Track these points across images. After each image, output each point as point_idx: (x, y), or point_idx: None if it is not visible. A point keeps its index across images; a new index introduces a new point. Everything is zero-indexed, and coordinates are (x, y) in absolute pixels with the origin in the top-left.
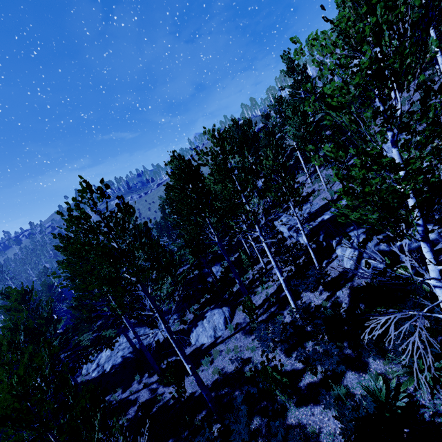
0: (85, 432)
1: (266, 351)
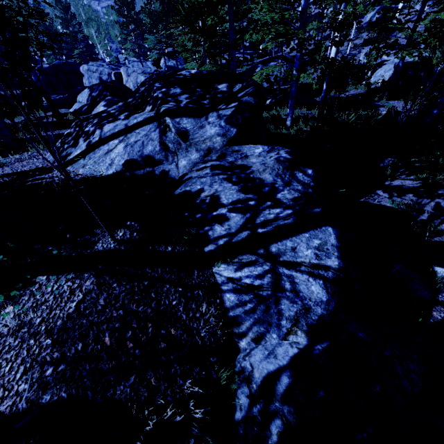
0: None
1: None
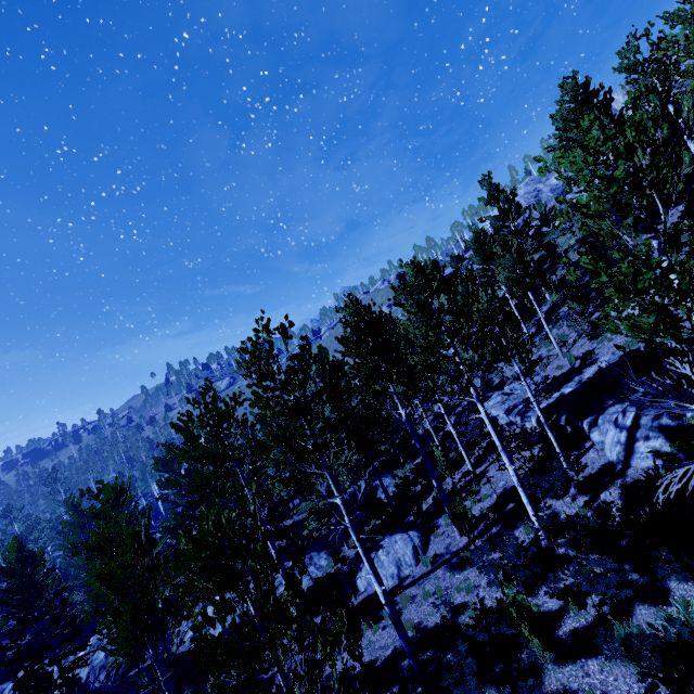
0: (275, 624)
1: (495, 583)
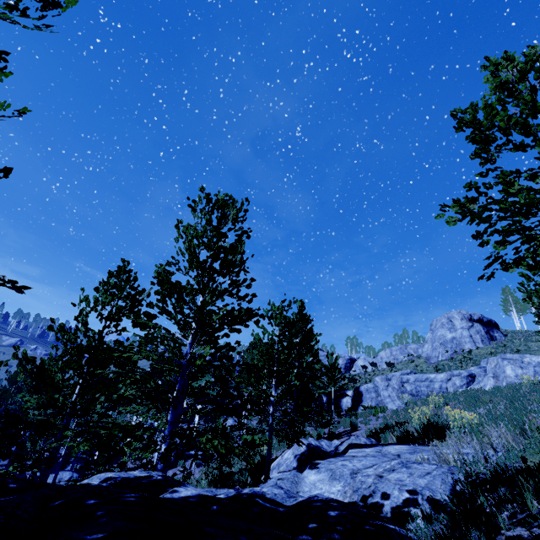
0: None
1: None
